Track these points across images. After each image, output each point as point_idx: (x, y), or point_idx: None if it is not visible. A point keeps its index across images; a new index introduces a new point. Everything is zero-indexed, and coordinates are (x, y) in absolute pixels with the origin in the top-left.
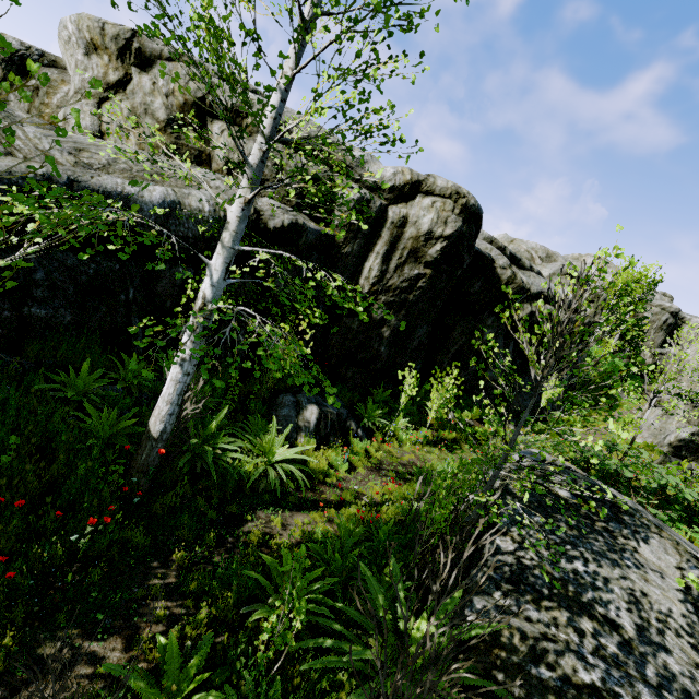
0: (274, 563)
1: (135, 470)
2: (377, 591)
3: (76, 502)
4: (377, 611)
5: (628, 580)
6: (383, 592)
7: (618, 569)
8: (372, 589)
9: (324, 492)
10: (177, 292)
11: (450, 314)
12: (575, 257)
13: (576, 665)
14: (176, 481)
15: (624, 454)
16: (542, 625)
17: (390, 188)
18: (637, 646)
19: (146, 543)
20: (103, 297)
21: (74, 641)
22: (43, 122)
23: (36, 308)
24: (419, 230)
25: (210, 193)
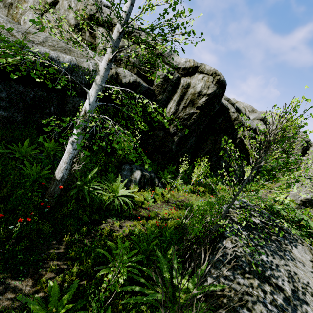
0: (113, 245)
1: (48, 195)
2: (163, 263)
3: (16, 209)
4: (162, 272)
5: (288, 266)
6: (166, 263)
7: (283, 260)
8: (161, 262)
9: (141, 211)
10: (75, 110)
11: (206, 133)
12: (264, 112)
13: (262, 309)
14: (69, 201)
15: (281, 203)
16: (245, 286)
17: (183, 68)
18: (292, 300)
19: (50, 231)
20: (37, 109)
21: (6, 280)
22: (13, 21)
23: (2, 111)
24: (195, 91)
25: (94, 62)
